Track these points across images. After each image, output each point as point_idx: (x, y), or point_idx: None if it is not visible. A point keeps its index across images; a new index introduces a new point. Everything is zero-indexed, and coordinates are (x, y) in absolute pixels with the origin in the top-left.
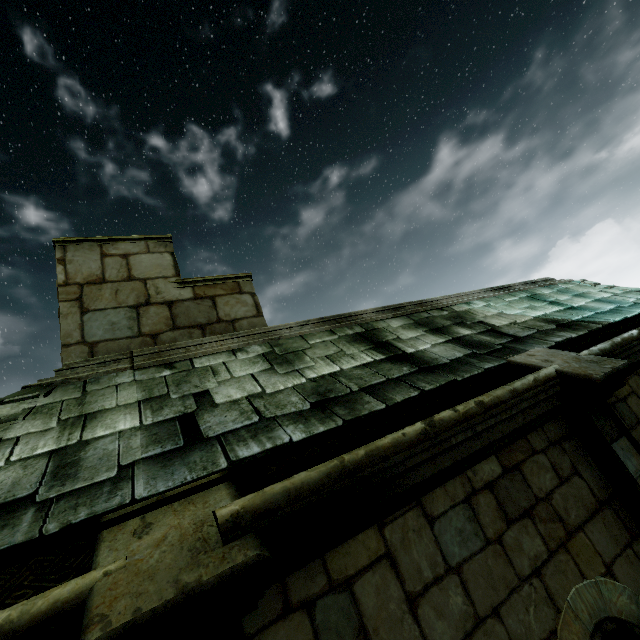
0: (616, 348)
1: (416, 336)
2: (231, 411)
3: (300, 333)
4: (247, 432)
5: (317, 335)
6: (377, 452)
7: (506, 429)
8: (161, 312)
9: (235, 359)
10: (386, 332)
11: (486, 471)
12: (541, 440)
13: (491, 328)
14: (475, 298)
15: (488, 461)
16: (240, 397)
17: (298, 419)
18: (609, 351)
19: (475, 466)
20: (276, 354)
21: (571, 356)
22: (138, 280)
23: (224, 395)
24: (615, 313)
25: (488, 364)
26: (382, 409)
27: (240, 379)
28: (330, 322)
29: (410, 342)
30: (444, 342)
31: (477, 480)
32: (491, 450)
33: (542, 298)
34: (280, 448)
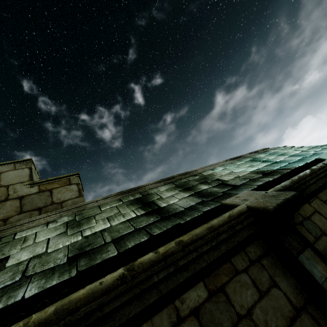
0: (294, 183)
1: (172, 194)
2: (8, 273)
3: (99, 204)
4: (0, 293)
5: (109, 203)
6: (67, 306)
7: (211, 257)
8: (14, 204)
9: (45, 228)
10: (155, 195)
11: (193, 298)
12: (243, 261)
13: (222, 182)
14: (218, 166)
15: (196, 288)
16: (25, 259)
17: (47, 274)
18: (289, 186)
19: (183, 295)
20: (75, 221)
21: (261, 194)
22: (3, 186)
23: (16, 259)
24: (300, 161)
25: (207, 208)
26: (114, 256)
27: (38, 243)
28: (124, 193)
29: (166, 199)
30: (188, 196)
31: (183, 308)
32: (199, 277)
33: (259, 159)
34: (8, 307)
